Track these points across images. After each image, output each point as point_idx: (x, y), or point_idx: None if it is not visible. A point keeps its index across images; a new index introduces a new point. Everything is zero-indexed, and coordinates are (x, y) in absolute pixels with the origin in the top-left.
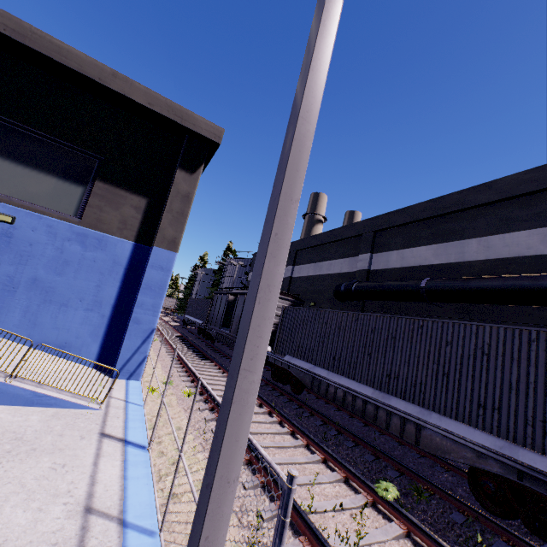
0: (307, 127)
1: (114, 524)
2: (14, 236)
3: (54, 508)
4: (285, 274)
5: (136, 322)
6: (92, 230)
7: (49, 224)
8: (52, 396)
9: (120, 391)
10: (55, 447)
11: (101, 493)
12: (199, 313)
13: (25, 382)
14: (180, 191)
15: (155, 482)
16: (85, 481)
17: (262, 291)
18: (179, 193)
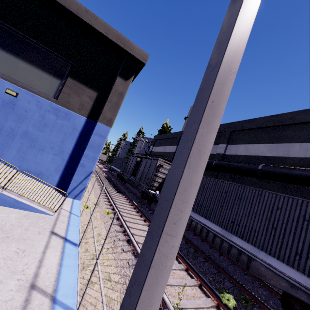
0: (252, 3)
1: (48, 300)
2: (16, 104)
3: (10, 282)
4: (172, 150)
5: (82, 166)
6: (63, 107)
7: (38, 100)
8: (26, 203)
9: (68, 205)
10: (21, 237)
11: (43, 274)
12: (119, 165)
13: (11, 193)
14: (118, 90)
15: (79, 271)
16: (34, 264)
17: (193, 156)
18: (116, 91)
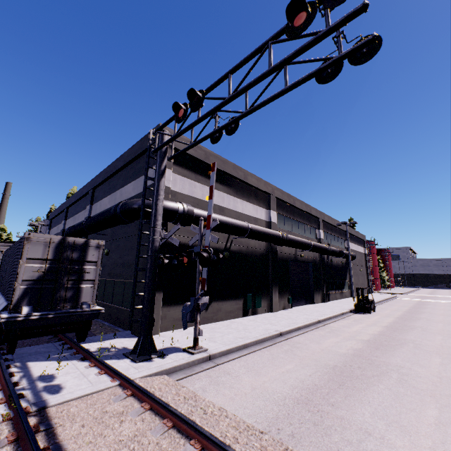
0: None
1: None
2: None
3: None
4: (61, 228)
5: None
6: None
7: None
8: None
9: None
10: None
11: None
12: None
13: None
14: None
15: None
16: None
17: None
18: None
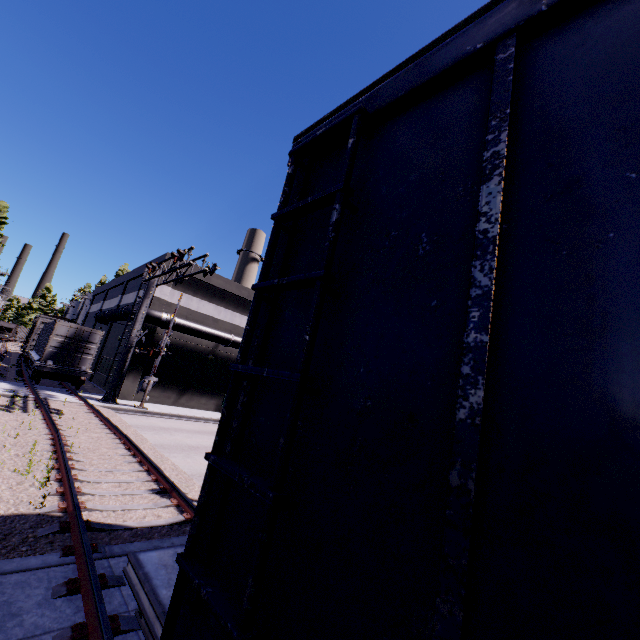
0: None
1: None
2: None
3: None
4: (99, 307)
5: None
6: None
7: None
8: None
9: None
10: None
11: None
12: None
13: None
14: None
15: None
16: None
17: None
18: None
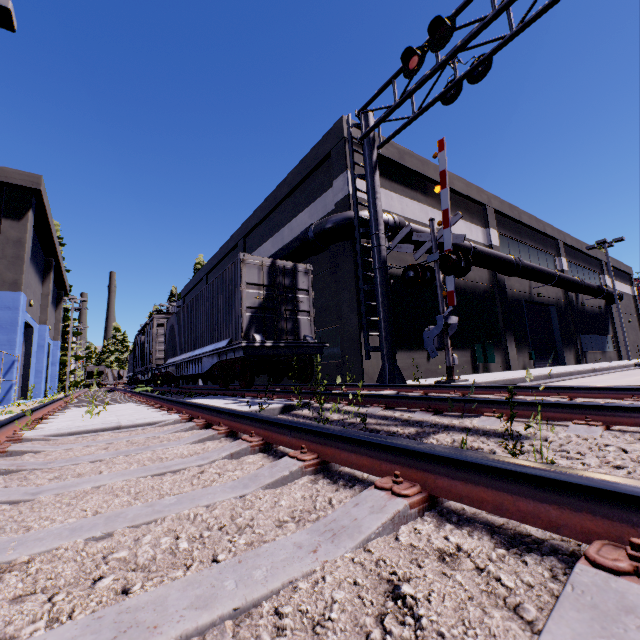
0: None
1: None
2: None
3: None
4: None
5: None
6: None
7: None
8: None
9: None
10: None
11: None
12: (134, 365)
13: None
14: (11, 238)
15: None
16: None
17: None
18: (10, 240)
